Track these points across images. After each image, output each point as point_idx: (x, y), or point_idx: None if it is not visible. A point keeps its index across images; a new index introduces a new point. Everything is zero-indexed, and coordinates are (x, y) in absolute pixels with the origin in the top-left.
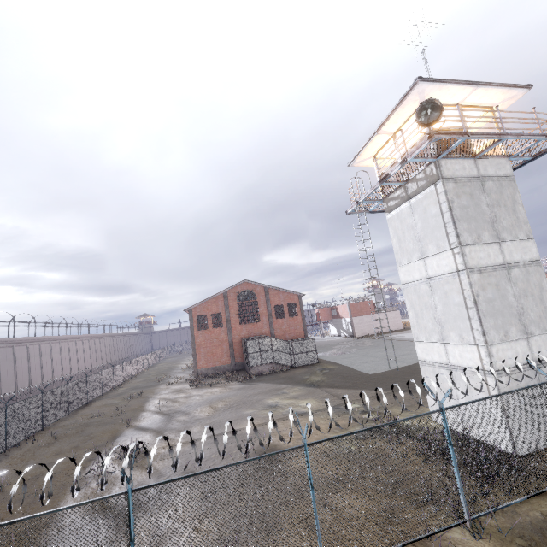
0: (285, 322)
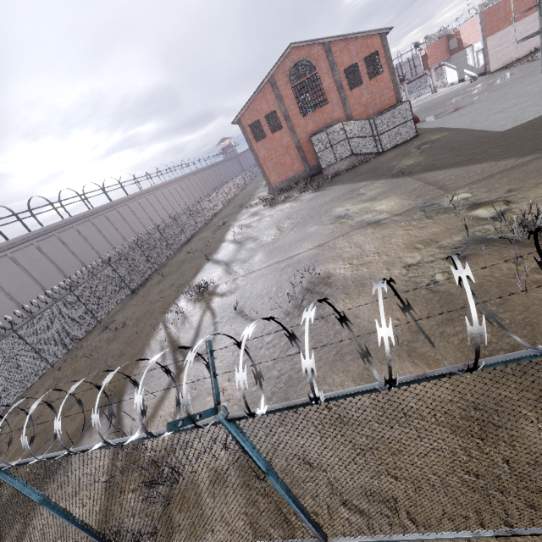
0: (363, 91)
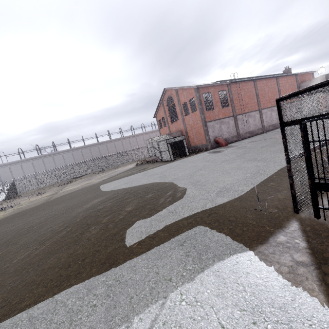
0: (190, 118)
